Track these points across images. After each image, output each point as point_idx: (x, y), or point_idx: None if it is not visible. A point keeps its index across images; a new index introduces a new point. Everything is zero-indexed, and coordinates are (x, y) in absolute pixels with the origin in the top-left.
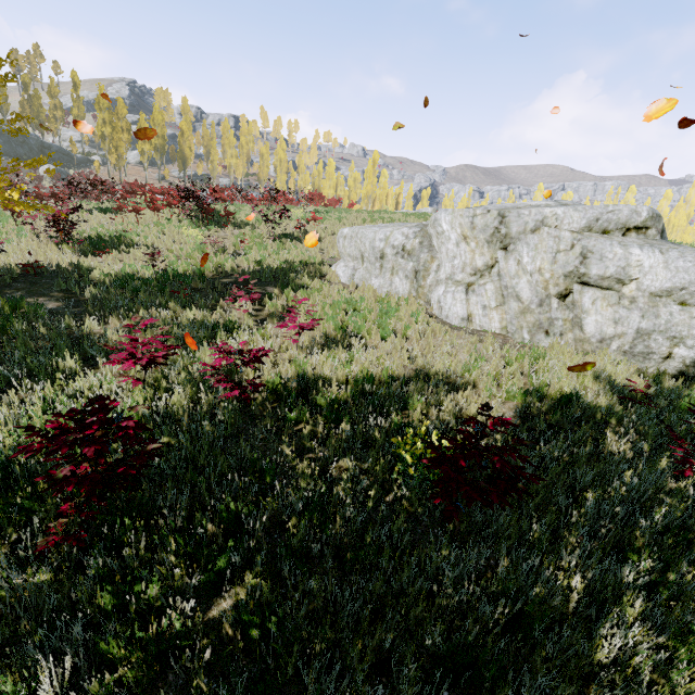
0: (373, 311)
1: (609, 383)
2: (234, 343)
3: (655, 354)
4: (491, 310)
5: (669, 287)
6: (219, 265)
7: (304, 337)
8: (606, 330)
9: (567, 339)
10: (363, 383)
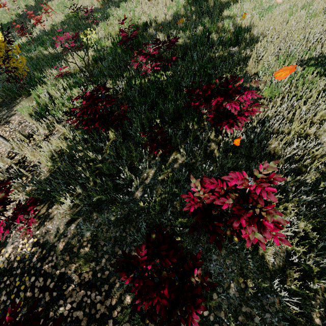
0: (68, 1)
1: None
2: (38, 27)
3: None
4: None
5: None
6: (15, 15)
7: (53, 18)
8: None
9: None
10: (68, 17)
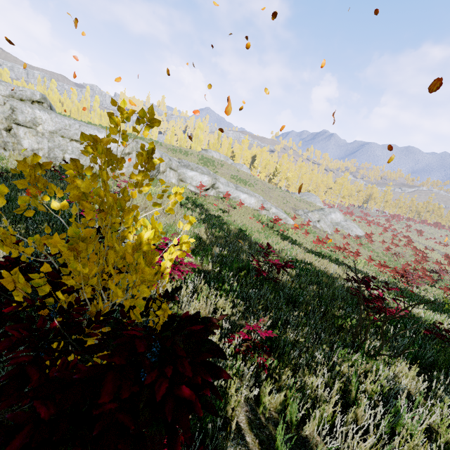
0: None
1: None
2: None
3: (59, 158)
4: None
5: (55, 129)
6: None
7: None
8: (36, 147)
9: (18, 153)
10: None
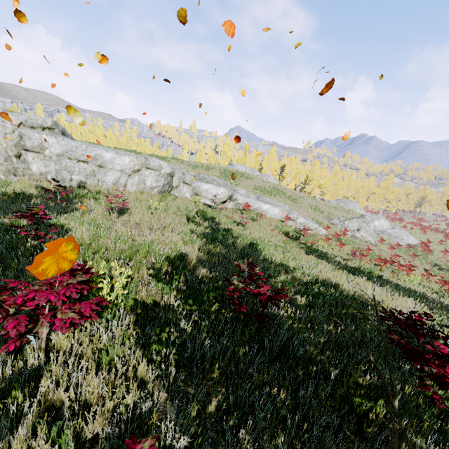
0: None
1: (42, 188)
2: None
3: (66, 179)
4: None
5: (62, 152)
6: None
7: None
8: (44, 171)
9: (28, 177)
10: None
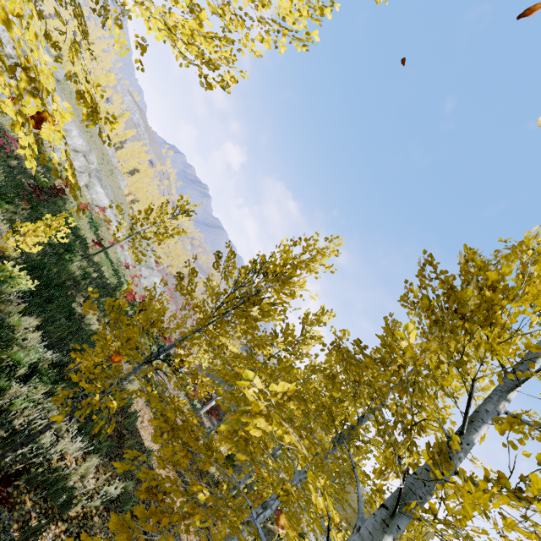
0: None
1: None
2: None
3: None
4: None
5: None
6: None
7: None
8: None
9: None
10: None
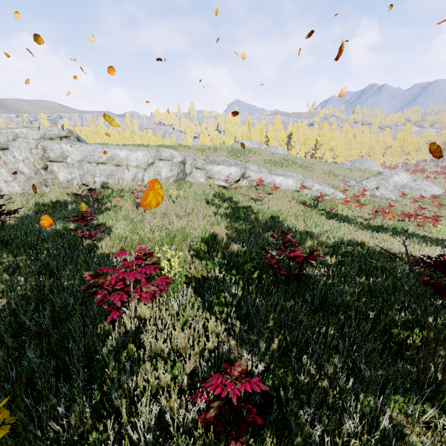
0: None
1: (72, 194)
2: None
3: (90, 183)
4: (11, 182)
5: (82, 157)
6: None
7: None
8: (70, 178)
9: (57, 186)
10: None
